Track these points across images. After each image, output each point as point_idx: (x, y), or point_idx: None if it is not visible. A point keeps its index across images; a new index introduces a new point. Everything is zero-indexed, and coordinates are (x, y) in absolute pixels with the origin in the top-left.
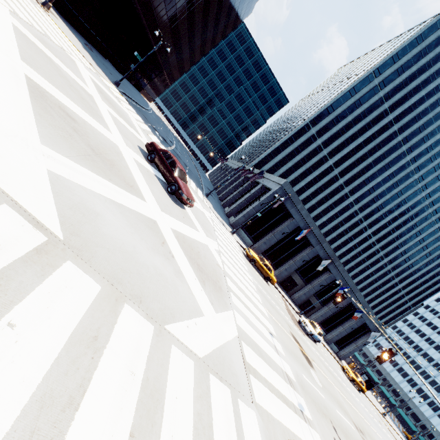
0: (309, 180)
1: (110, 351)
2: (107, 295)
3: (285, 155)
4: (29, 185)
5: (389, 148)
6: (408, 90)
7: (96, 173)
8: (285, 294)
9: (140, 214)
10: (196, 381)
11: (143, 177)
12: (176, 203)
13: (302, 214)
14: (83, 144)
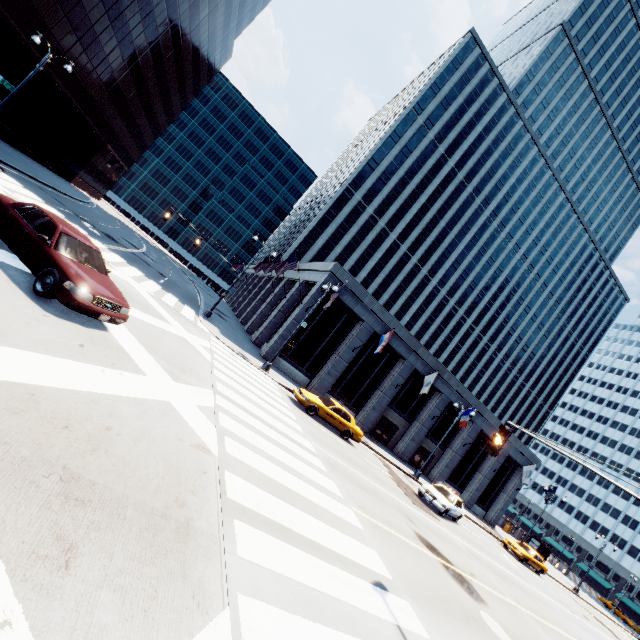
0: (371, 267)
1: None
2: None
3: (328, 238)
4: None
5: (461, 204)
6: (462, 127)
7: None
8: (384, 450)
9: None
10: None
11: None
12: (63, 317)
13: (374, 311)
14: None
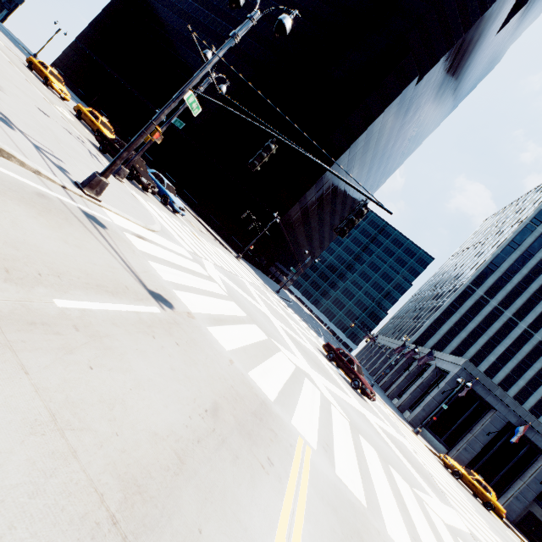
0: (500, 352)
1: (398, 484)
2: (379, 456)
3: (452, 324)
4: (327, 394)
5: None
6: None
7: (327, 380)
8: None
9: (355, 408)
10: (449, 532)
11: (336, 376)
12: (361, 398)
13: (506, 402)
14: (312, 360)
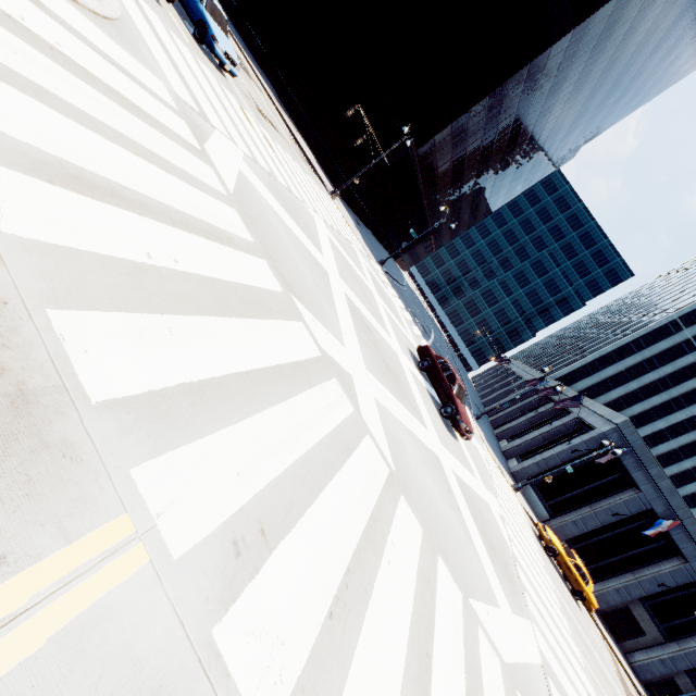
0: (677, 420)
1: (439, 599)
2: (426, 539)
3: (624, 369)
4: (371, 415)
5: None
6: None
7: (393, 395)
8: (614, 643)
9: (427, 446)
10: (504, 687)
11: (419, 393)
12: (449, 432)
13: (659, 486)
14: (380, 359)
